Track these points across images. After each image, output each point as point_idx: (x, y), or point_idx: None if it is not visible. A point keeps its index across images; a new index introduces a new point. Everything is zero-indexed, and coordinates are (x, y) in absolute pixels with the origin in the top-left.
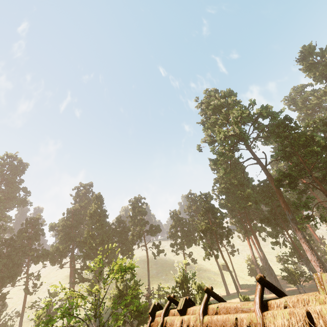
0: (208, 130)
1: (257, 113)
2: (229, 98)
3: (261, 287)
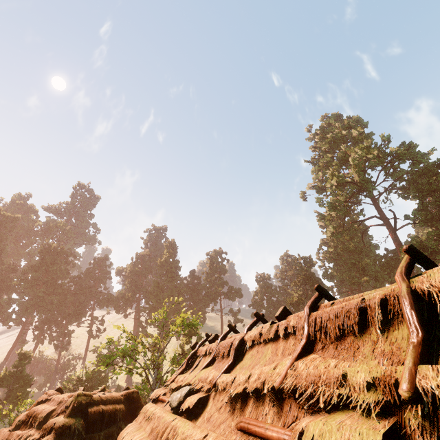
0: (319, 172)
1: (392, 154)
2: (353, 130)
3: (256, 320)
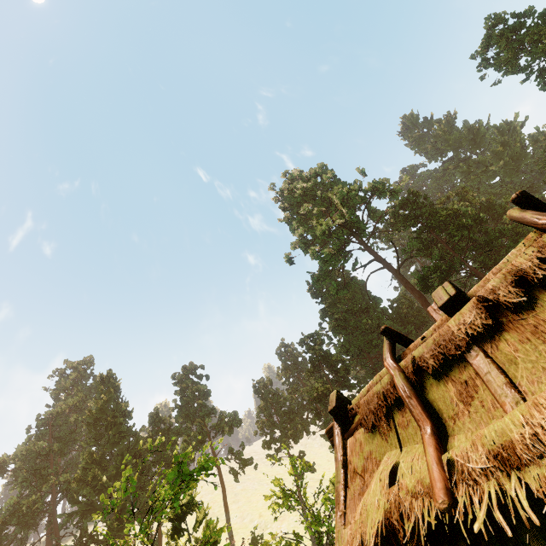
0: (300, 227)
1: (371, 188)
2: (324, 175)
3: None
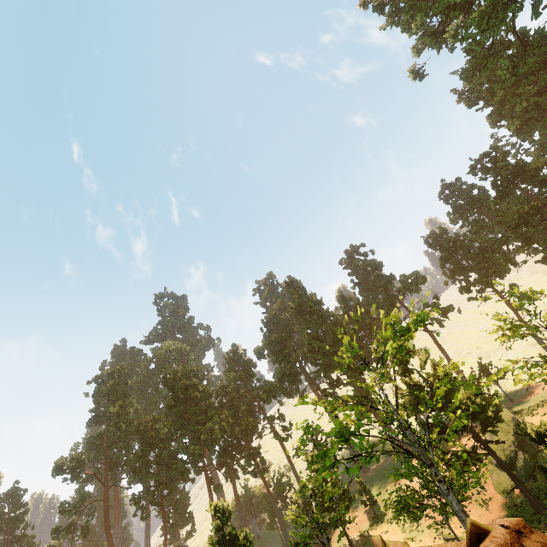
0: (416, 14)
1: None
2: None
3: None
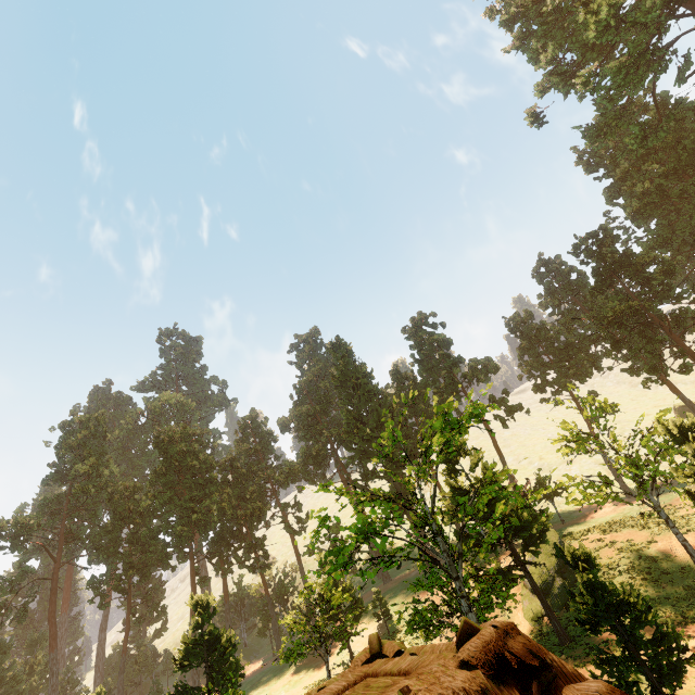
0: (548, 44)
1: None
2: None
3: None
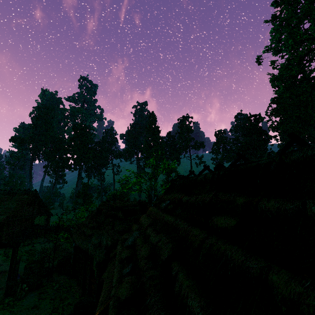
0: (277, 32)
1: None
2: None
3: (204, 169)
